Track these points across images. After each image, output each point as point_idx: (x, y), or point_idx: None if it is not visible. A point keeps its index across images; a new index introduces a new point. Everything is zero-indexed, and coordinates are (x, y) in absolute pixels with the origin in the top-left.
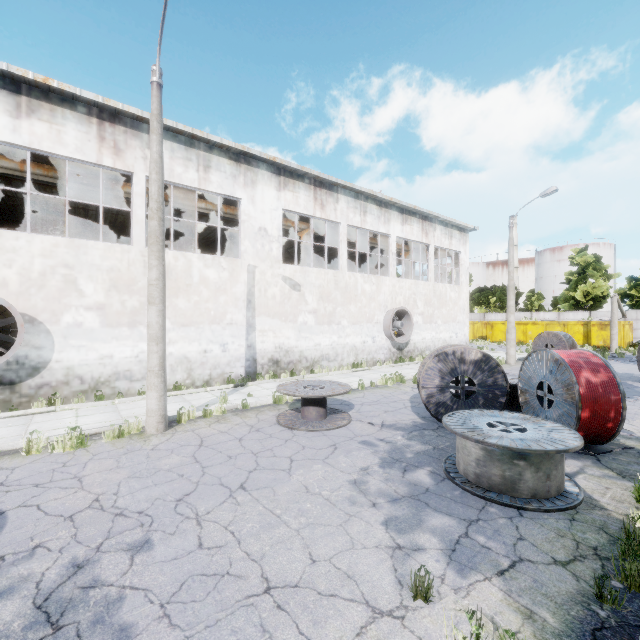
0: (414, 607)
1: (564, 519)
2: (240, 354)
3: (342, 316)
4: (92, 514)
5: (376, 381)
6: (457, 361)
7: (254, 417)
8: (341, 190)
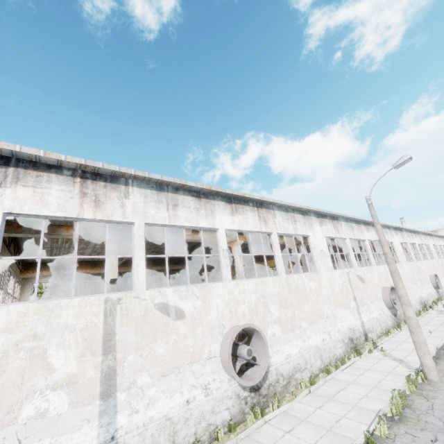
0: None
1: None
2: None
3: None
4: None
5: None
6: None
7: None
8: (433, 235)
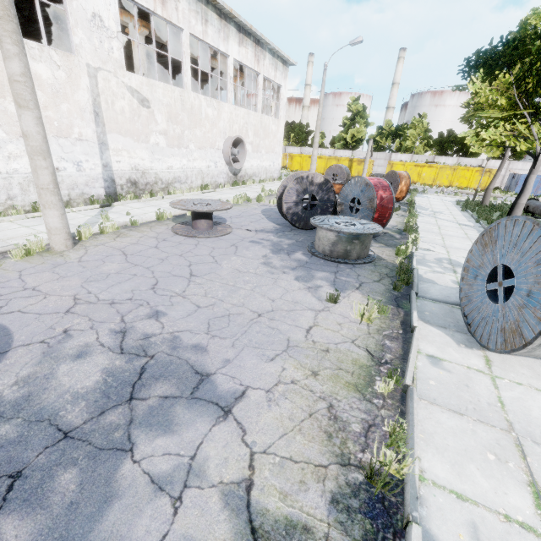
0: (331, 306)
1: (372, 266)
2: (97, 174)
3: (190, 140)
4: (87, 307)
5: (230, 200)
6: (308, 183)
7: (150, 231)
8: None
